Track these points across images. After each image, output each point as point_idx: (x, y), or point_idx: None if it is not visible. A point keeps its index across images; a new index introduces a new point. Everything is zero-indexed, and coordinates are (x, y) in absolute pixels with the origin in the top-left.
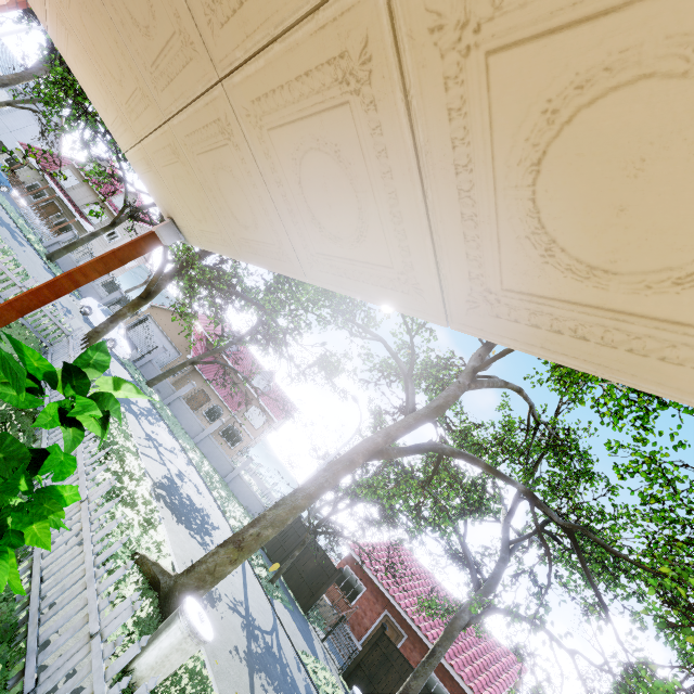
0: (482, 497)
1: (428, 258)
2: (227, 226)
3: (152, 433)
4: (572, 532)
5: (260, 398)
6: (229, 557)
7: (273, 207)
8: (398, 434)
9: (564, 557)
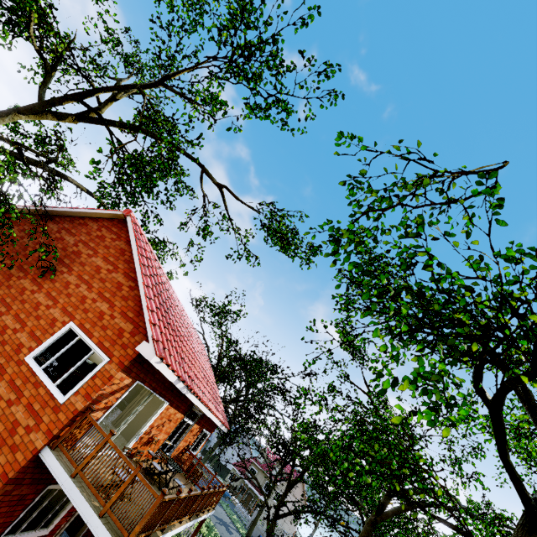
0: None
1: None
2: None
3: None
4: None
5: None
6: None
7: None
8: None
9: None
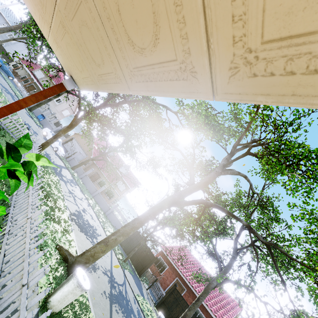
0: (224, 227)
1: (201, 37)
2: (91, 69)
3: (72, 190)
4: (269, 246)
5: (123, 177)
6: (101, 249)
7: (108, 42)
8: (185, 194)
9: (263, 258)
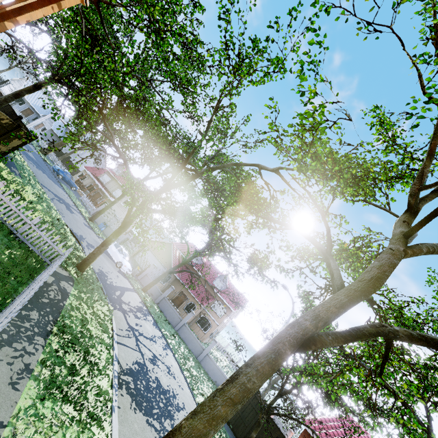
0: None
1: None
2: None
3: (136, 325)
4: None
5: (220, 294)
6: None
7: None
8: (329, 315)
9: None
